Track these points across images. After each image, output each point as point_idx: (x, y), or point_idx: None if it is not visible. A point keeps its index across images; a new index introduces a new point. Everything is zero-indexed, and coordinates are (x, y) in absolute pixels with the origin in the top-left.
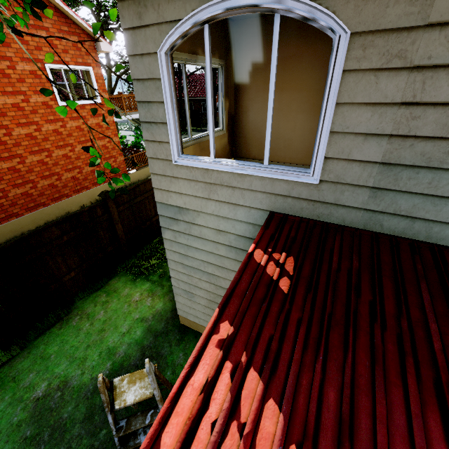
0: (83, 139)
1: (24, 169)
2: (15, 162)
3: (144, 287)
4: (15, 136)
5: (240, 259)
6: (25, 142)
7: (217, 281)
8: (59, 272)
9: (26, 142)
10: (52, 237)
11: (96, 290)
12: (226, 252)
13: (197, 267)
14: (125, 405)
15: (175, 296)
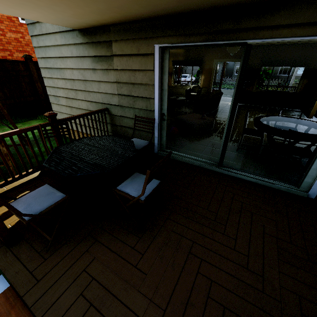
0: None
1: None
2: None
3: None
4: None
5: (67, 42)
6: None
7: (64, 74)
8: None
9: None
10: None
11: (17, 123)
12: (60, 40)
13: (53, 66)
14: None
15: (52, 106)
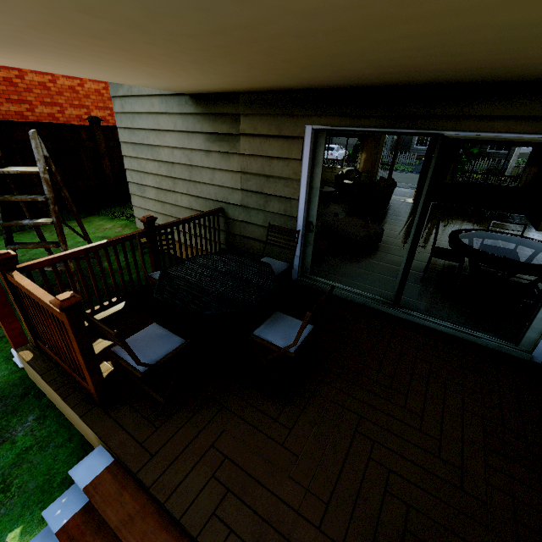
0: (102, 106)
1: (33, 118)
2: (23, 108)
3: (120, 222)
4: (28, 81)
5: (170, 109)
6: (37, 90)
7: (159, 155)
8: (30, 180)
9: (38, 91)
10: (26, 138)
11: (70, 220)
12: (160, 106)
13: (142, 142)
14: (9, 170)
15: (132, 199)
